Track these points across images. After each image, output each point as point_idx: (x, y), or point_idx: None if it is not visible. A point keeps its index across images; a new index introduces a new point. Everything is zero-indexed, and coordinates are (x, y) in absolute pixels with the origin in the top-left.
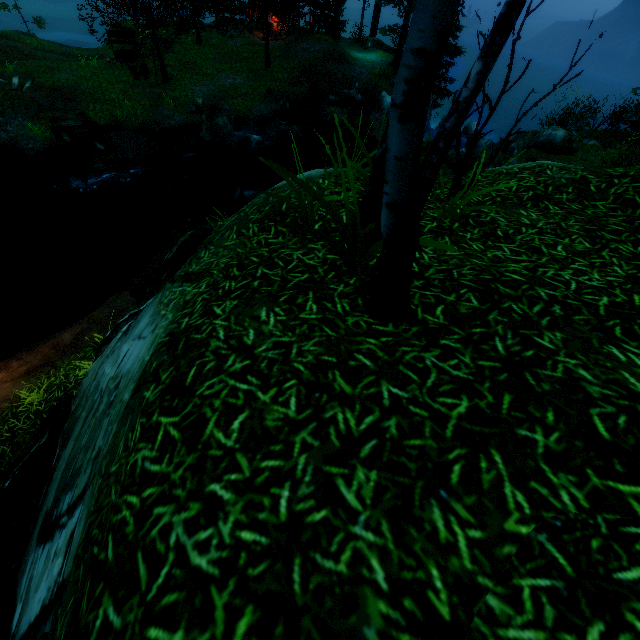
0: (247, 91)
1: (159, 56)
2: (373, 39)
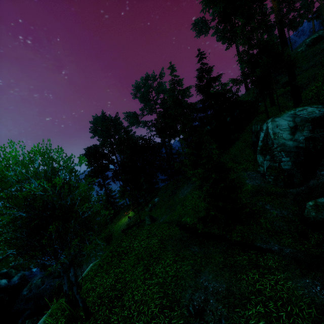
0: None
1: None
2: None
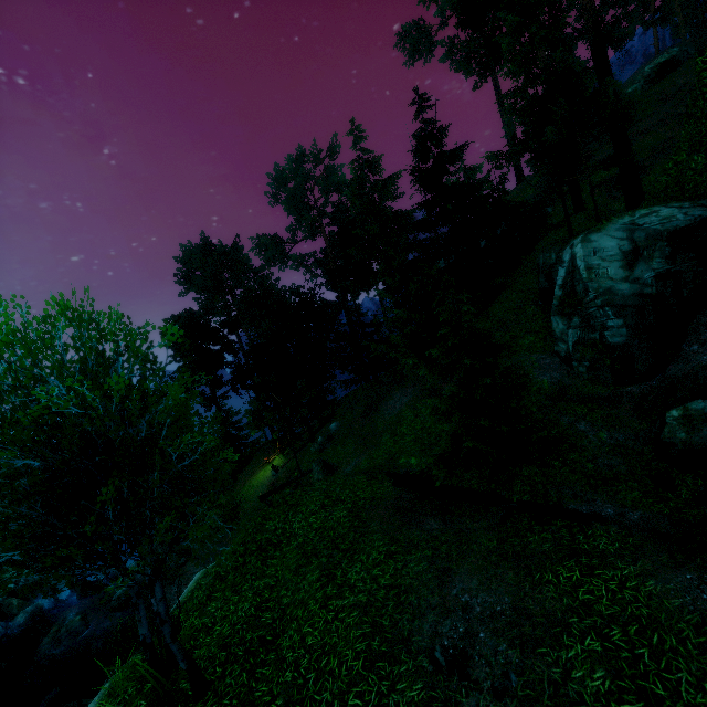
0: None
1: None
2: None
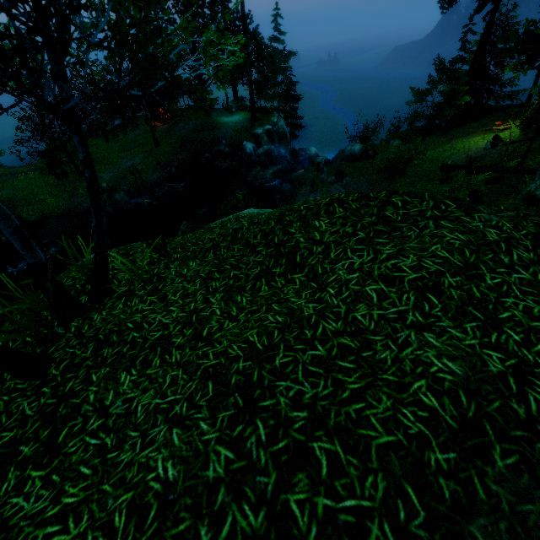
0: (142, 167)
1: (72, 162)
2: (235, 106)
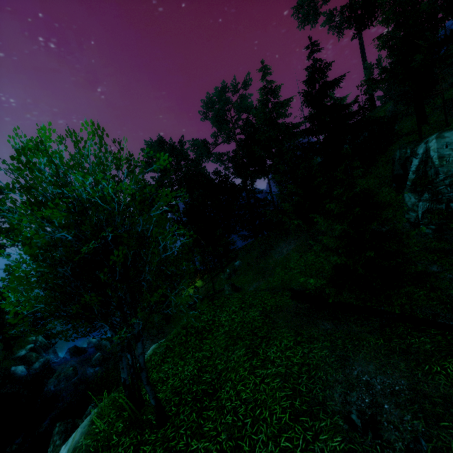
0: None
1: None
2: None
